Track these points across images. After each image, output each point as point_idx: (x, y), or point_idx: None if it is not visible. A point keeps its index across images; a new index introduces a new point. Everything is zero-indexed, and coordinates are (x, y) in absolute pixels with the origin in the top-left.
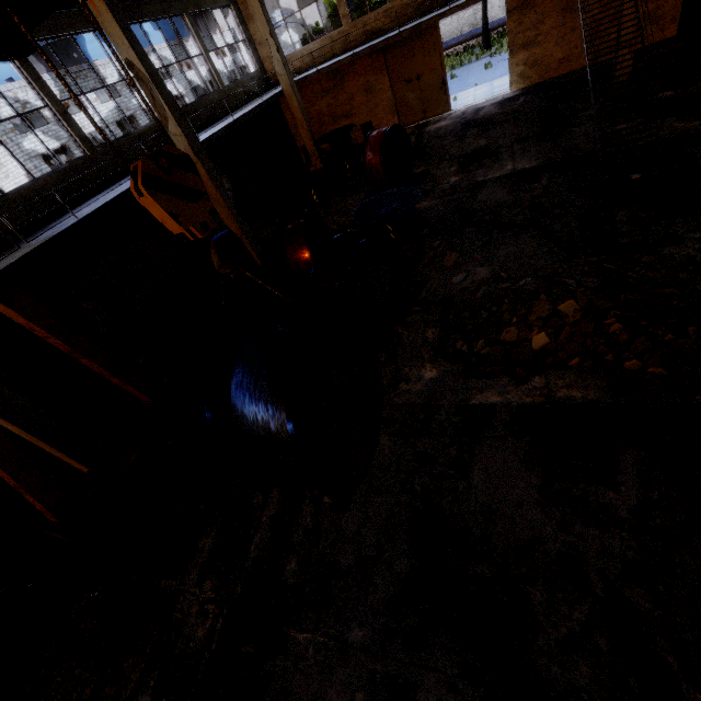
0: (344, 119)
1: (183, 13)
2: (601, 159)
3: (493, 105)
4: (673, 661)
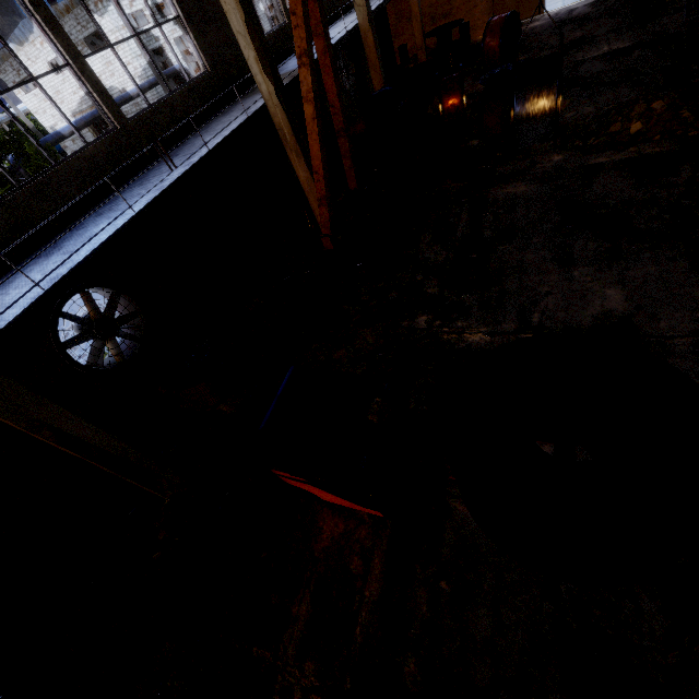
0: (442, 20)
1: None
2: (685, 36)
3: (586, 6)
4: (698, 213)
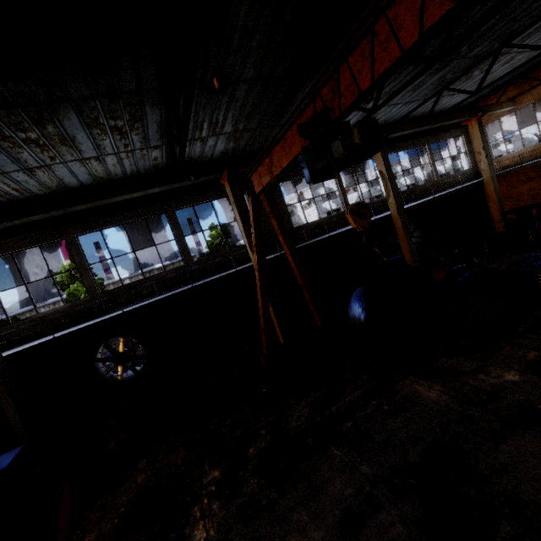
0: None
1: (425, 144)
2: None
3: None
4: None
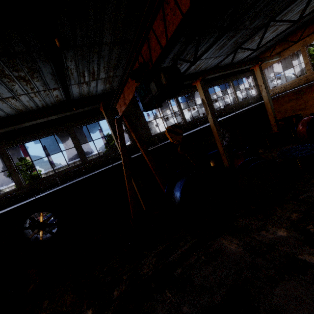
0: (300, 111)
1: (230, 81)
2: None
3: None
4: None
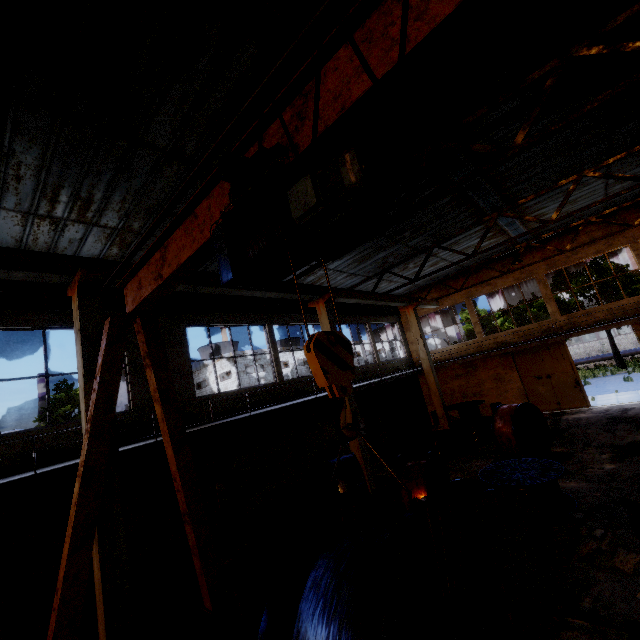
0: (473, 397)
1: (366, 323)
2: None
3: None
4: None
